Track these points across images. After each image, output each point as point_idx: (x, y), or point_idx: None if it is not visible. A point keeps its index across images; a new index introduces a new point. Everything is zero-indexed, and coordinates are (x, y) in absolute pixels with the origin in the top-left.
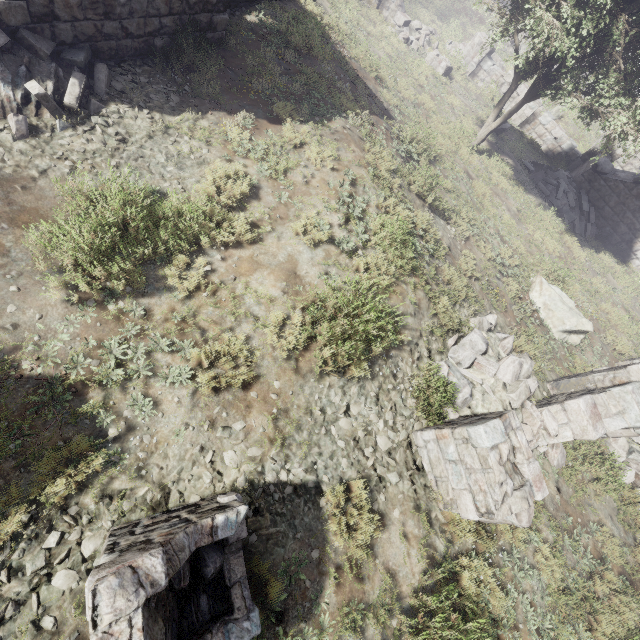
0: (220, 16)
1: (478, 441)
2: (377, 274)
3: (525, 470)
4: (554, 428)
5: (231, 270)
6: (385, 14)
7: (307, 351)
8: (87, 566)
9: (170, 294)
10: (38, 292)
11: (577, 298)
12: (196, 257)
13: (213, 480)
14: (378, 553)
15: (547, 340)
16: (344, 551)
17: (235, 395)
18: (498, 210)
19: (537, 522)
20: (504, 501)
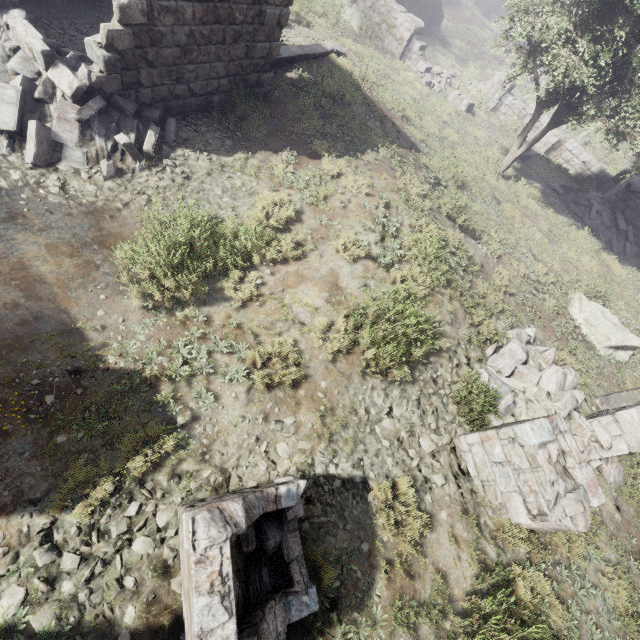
0: (266, 75)
1: (525, 439)
2: (413, 285)
3: (577, 474)
4: (606, 440)
5: (279, 283)
6: (408, 63)
7: (350, 355)
8: (161, 536)
9: (227, 303)
10: (121, 300)
11: (621, 315)
12: (248, 272)
13: (268, 468)
14: (427, 553)
15: (592, 355)
16: (393, 547)
17: (286, 392)
18: (529, 231)
19: (596, 540)
20: (557, 503)
